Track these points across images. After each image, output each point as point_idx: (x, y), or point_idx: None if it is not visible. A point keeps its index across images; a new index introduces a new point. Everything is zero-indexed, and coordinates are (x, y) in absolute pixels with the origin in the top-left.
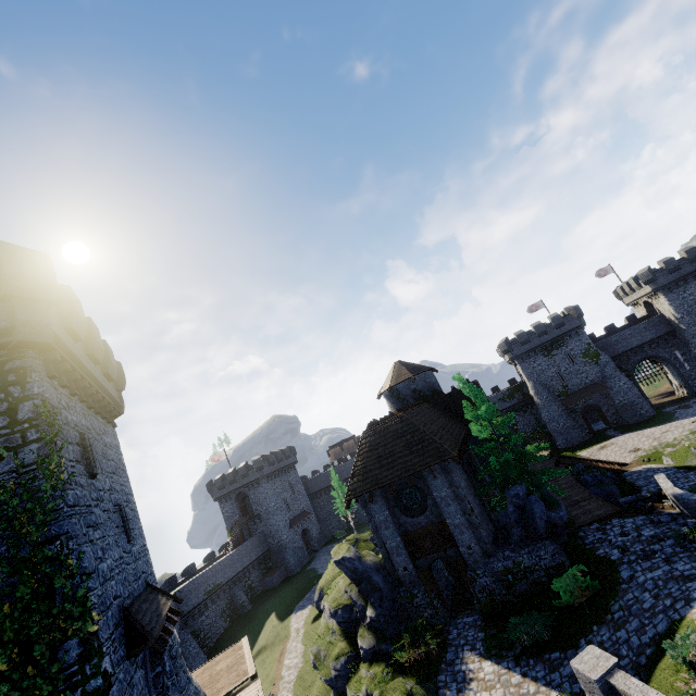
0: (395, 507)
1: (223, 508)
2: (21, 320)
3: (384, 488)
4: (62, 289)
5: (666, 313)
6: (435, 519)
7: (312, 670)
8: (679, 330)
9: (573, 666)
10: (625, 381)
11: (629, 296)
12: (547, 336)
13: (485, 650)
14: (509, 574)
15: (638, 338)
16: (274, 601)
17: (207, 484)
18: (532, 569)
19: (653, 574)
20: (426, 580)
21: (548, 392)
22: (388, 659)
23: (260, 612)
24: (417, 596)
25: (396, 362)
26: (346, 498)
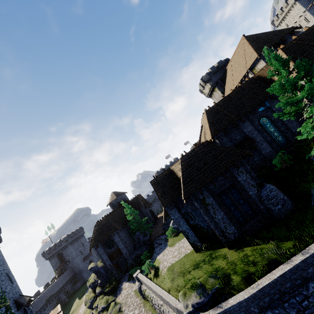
0: (105, 247)
1: (51, 262)
2: None
3: (101, 242)
4: None
5: None
6: (117, 247)
7: (88, 309)
8: None
9: (133, 275)
10: None
11: None
12: None
13: (128, 280)
14: (136, 258)
15: None
16: (78, 294)
17: (42, 253)
18: (141, 254)
19: (158, 249)
20: (116, 266)
21: None
22: (105, 293)
23: (72, 300)
24: (113, 272)
25: (112, 192)
26: (89, 248)
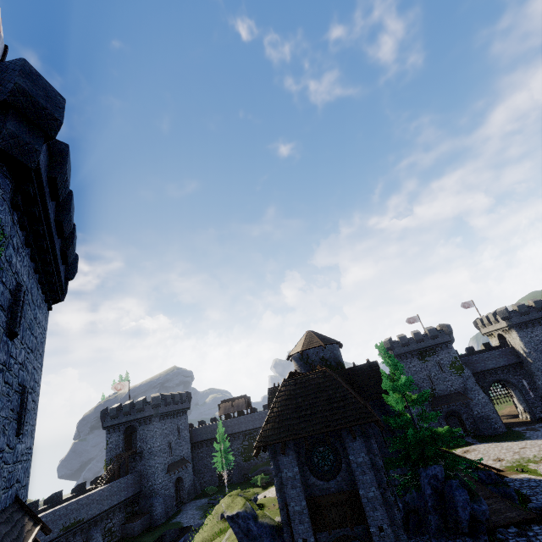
0: (305, 464)
1: (109, 438)
2: (10, 129)
3: (297, 441)
4: (60, 145)
5: (516, 346)
6: (346, 487)
7: None
8: (526, 362)
9: None
10: (483, 395)
11: (486, 327)
12: (423, 343)
13: None
14: None
15: (494, 362)
16: None
17: (102, 410)
18: None
19: None
20: None
21: (419, 391)
22: None
23: None
24: None
25: (308, 331)
26: (256, 444)
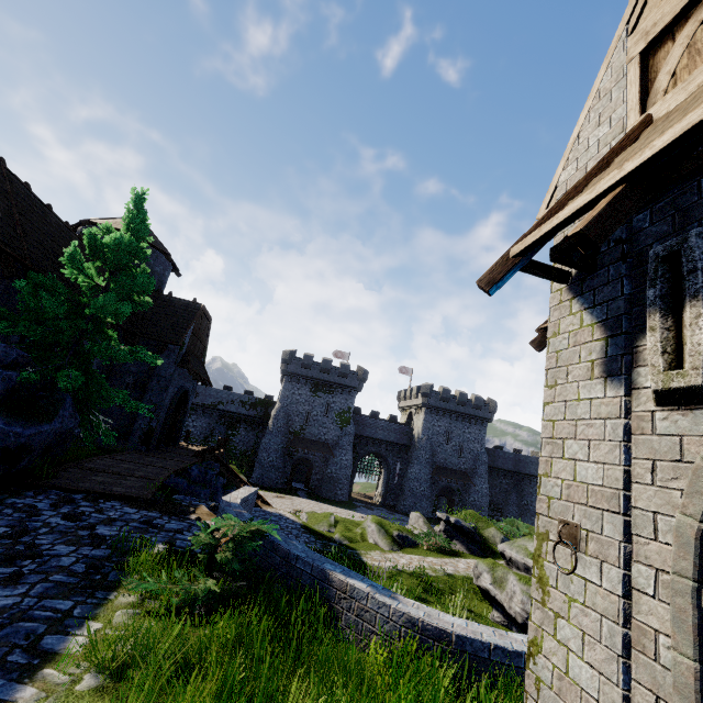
0: None
1: None
2: None
3: None
4: None
5: (416, 429)
6: None
7: None
8: (413, 448)
9: None
10: (349, 458)
11: (405, 401)
12: (327, 376)
13: None
14: None
15: (385, 434)
16: None
17: None
18: None
19: None
20: None
21: (286, 423)
22: None
23: None
24: None
25: None
26: None
